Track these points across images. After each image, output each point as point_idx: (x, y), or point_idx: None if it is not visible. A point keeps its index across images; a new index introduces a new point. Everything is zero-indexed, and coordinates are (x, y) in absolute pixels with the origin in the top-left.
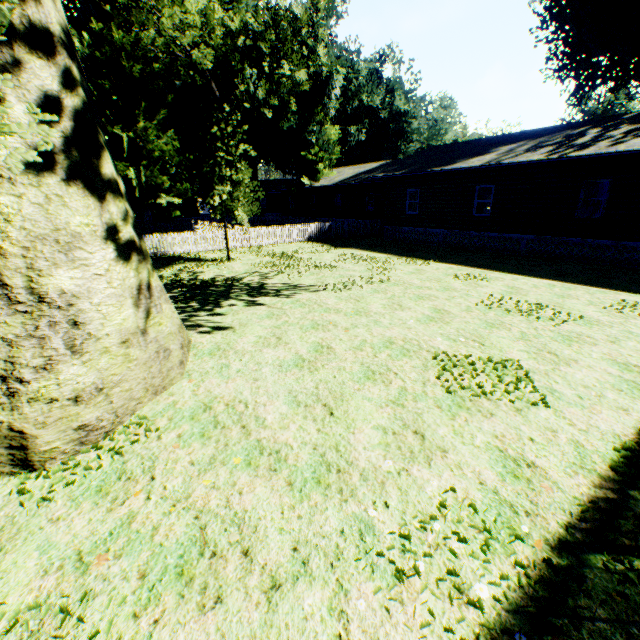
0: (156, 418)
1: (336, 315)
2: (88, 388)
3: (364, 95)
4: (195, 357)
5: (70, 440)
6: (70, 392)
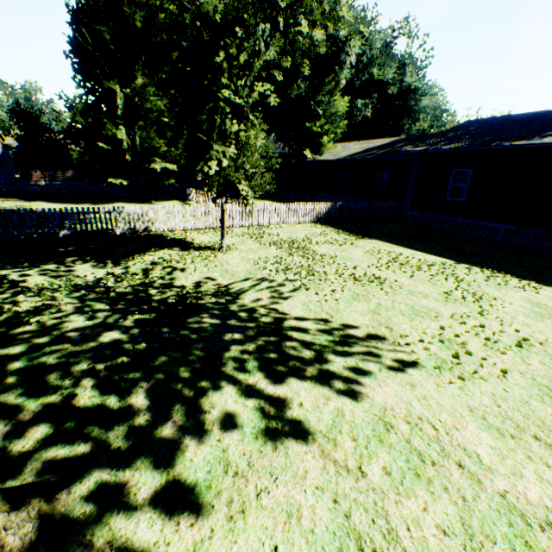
0: None
1: None
2: None
3: (375, 68)
4: None
5: None
6: None
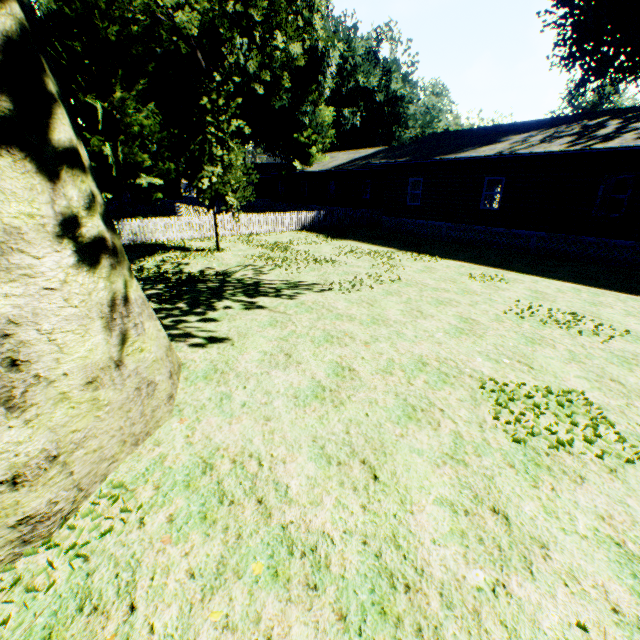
0: (137, 485)
1: (350, 324)
2: (33, 460)
3: (360, 75)
4: (186, 382)
5: (4, 543)
6: (3, 471)
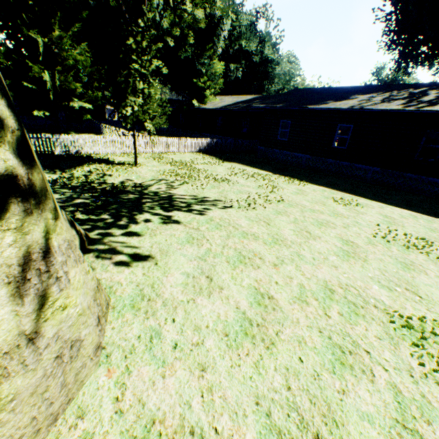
0: None
1: (256, 243)
2: None
3: (243, 41)
4: (113, 313)
5: None
6: None
